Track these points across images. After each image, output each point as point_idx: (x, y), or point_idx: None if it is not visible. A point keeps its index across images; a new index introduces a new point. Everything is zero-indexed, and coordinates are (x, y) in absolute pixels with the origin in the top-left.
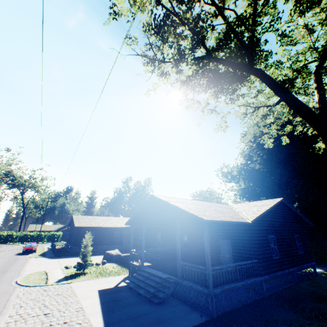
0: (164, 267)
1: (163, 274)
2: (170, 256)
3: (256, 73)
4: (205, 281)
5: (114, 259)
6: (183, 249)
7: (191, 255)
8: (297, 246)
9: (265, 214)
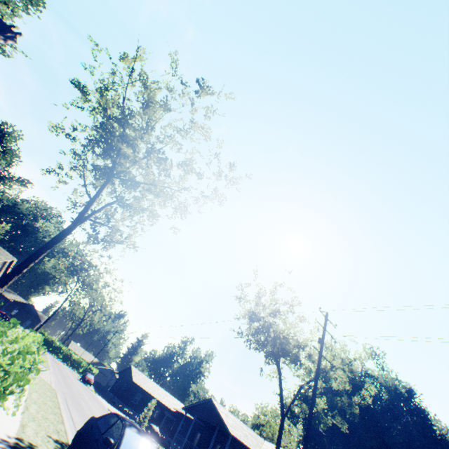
0: None
1: None
2: None
3: (278, 371)
4: None
5: (154, 434)
6: None
7: None
8: None
9: None
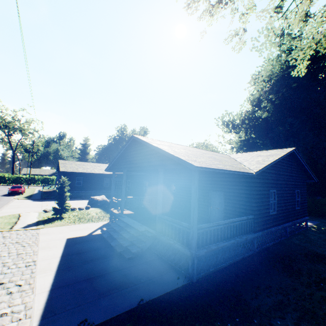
0: (146, 217)
1: (141, 226)
2: (156, 204)
3: None
4: (188, 237)
5: (100, 204)
6: (170, 198)
7: (178, 206)
8: (295, 201)
9: (271, 165)
